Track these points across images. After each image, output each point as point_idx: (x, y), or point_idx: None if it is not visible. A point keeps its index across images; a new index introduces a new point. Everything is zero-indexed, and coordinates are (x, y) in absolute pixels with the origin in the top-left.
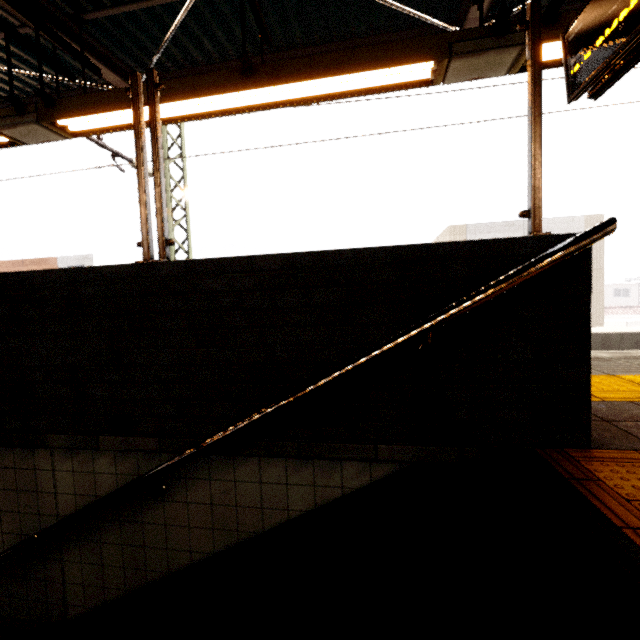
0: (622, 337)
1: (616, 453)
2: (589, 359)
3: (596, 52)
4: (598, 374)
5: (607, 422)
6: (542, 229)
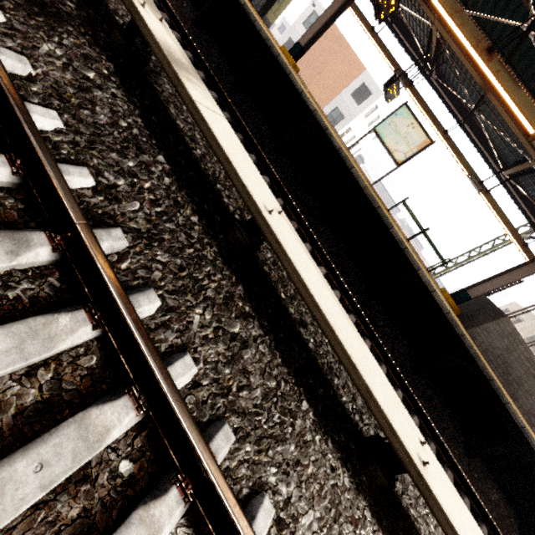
0: None
1: None
2: None
3: None
4: None
5: None
6: None
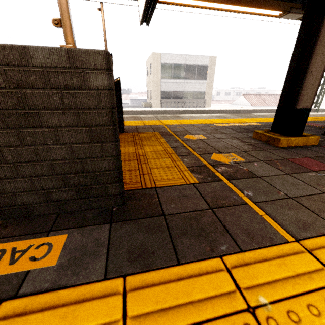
0: (198, 111)
1: (127, 133)
2: (122, 112)
3: (141, 11)
4: (156, 120)
5: (136, 129)
6: (193, 60)
